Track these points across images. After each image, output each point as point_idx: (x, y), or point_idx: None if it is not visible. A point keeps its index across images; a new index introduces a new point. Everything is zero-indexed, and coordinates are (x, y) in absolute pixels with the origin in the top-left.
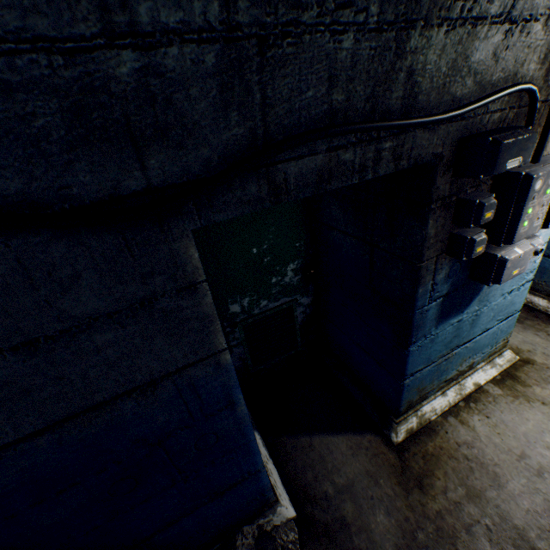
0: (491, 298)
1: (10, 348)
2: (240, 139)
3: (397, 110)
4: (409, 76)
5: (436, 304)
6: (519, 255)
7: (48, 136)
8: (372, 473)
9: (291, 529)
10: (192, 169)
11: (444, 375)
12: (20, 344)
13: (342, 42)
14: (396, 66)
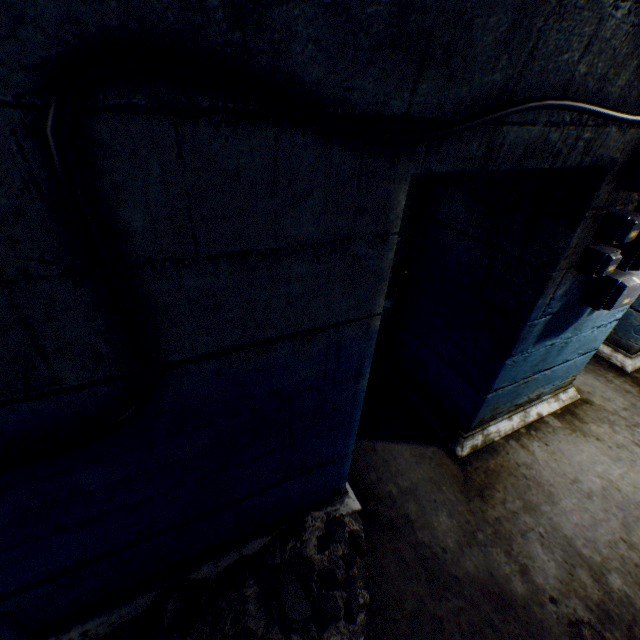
0: (583, 329)
1: (227, 255)
2: (493, 87)
3: (611, 100)
4: (638, 66)
5: (544, 321)
6: (636, 285)
7: (369, 27)
8: (435, 480)
9: (356, 520)
10: (444, 106)
11: (517, 399)
12: (236, 252)
13: (617, 10)
14: (635, 52)
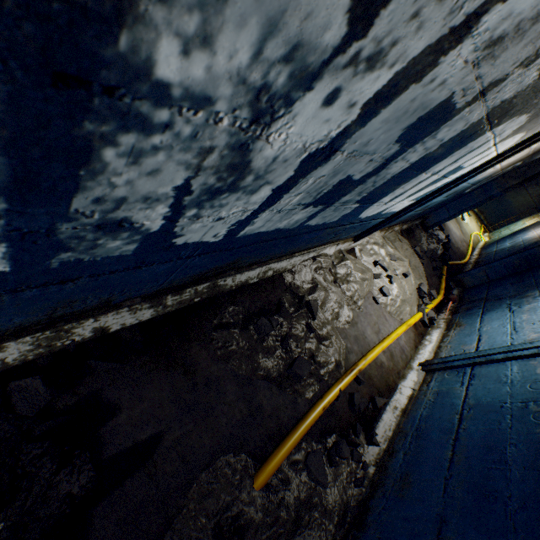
0: None
1: None
2: None
3: None
4: None
5: None
6: None
7: None
8: None
9: None
10: None
11: None
12: None
13: None
14: None
